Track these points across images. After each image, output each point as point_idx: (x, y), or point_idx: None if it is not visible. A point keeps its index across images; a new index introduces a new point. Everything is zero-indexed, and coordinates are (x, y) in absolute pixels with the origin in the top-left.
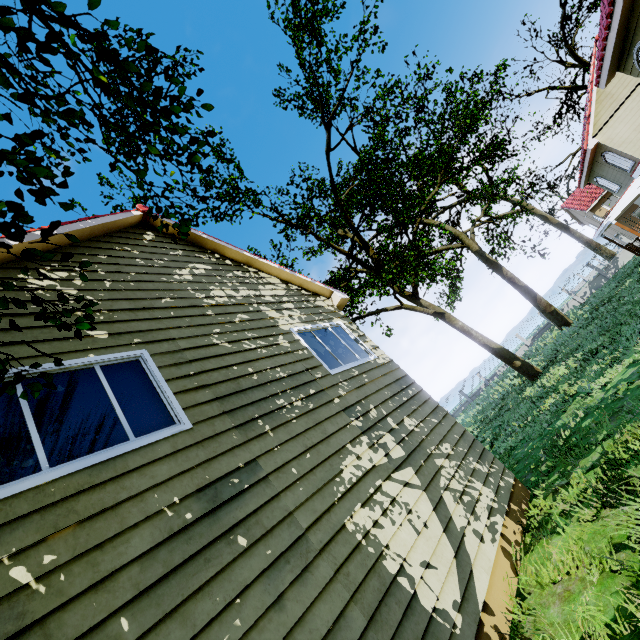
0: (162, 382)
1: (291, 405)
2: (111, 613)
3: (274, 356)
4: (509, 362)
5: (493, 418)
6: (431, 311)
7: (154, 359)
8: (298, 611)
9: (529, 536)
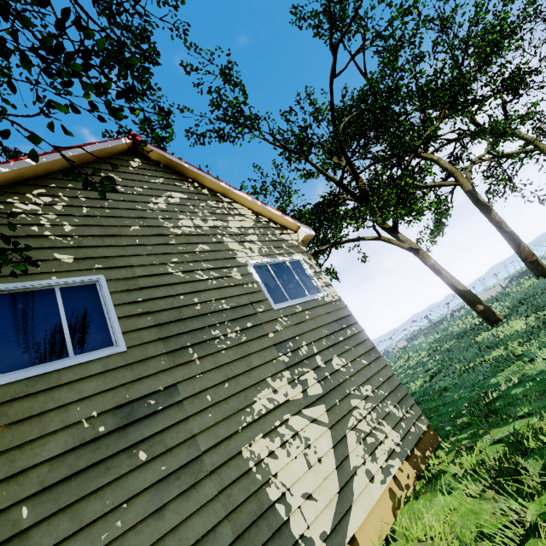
0: (110, 306)
1: (225, 336)
2: (16, 502)
3: (223, 288)
4: (472, 305)
5: (444, 351)
6: (406, 246)
7: (109, 284)
8: (174, 521)
9: (421, 483)
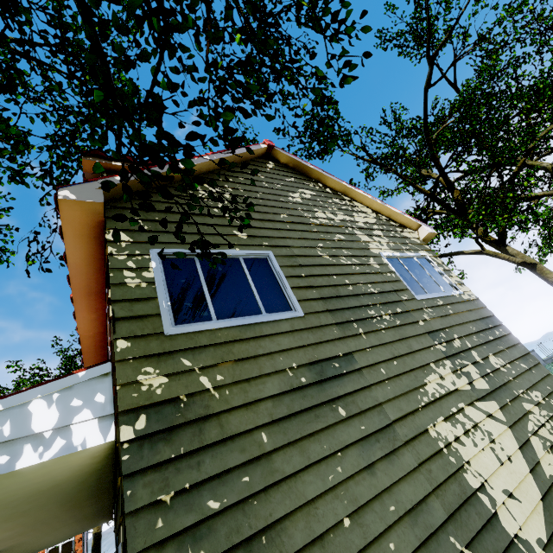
0: (282, 277)
1: (380, 317)
2: (256, 427)
3: (366, 274)
4: None
5: None
6: (518, 260)
7: (277, 259)
8: (386, 481)
9: None
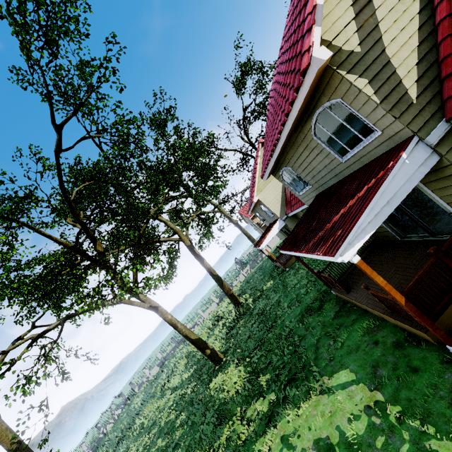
0: None
1: None
2: None
3: None
4: (202, 351)
5: (188, 402)
6: (147, 305)
7: None
8: None
9: None
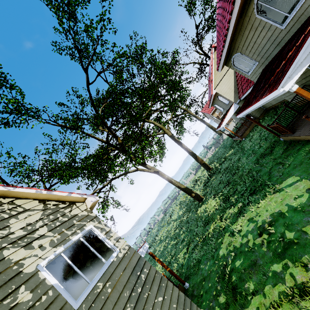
0: None
1: None
2: None
3: None
4: (190, 194)
5: (185, 223)
6: (152, 171)
7: None
8: None
9: None
